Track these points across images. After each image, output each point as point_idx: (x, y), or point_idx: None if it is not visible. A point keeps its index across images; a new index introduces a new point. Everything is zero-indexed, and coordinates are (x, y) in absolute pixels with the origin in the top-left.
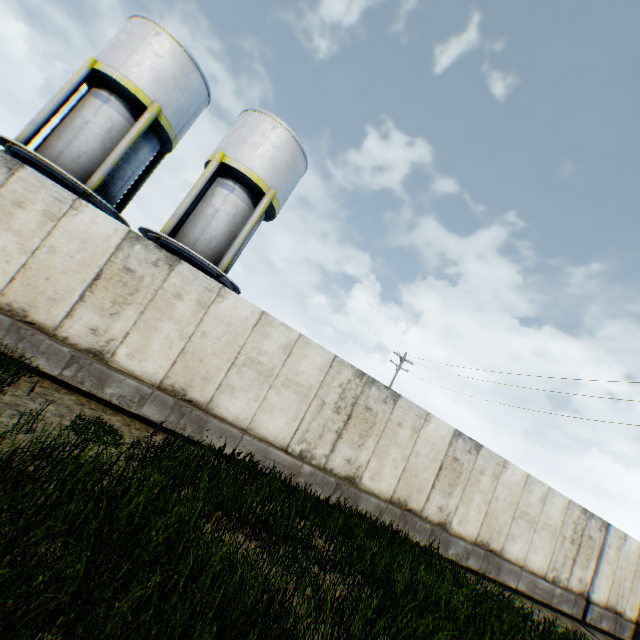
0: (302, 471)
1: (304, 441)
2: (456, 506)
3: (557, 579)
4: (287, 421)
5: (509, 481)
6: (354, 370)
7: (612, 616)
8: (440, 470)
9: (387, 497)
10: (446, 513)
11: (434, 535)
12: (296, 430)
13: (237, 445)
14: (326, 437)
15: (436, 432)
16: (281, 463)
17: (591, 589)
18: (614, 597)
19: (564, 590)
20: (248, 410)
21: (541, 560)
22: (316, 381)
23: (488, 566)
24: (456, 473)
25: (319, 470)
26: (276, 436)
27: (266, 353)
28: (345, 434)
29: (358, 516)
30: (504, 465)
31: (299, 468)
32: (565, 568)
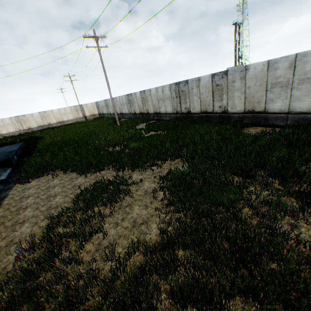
0: (22, 132)
1: (18, 129)
2: (50, 121)
3: (77, 118)
4: (13, 129)
5: (56, 112)
6: (15, 117)
7: (93, 116)
8: (42, 118)
9: (38, 127)
10: (49, 122)
11: (50, 126)
12: (16, 129)
13: (11, 135)
14: (21, 126)
15: (36, 114)
16: (18, 133)
17: (85, 115)
18: (91, 113)
19: (80, 118)
20: (7, 131)
21: (72, 117)
22: (11, 122)
23: (62, 124)
24: (45, 117)
25: (24, 130)
26: (14, 131)
27: (1, 124)
28: (23, 124)
29: (32, 131)
30: (53, 110)
31: (21, 132)
32: (77, 115)
